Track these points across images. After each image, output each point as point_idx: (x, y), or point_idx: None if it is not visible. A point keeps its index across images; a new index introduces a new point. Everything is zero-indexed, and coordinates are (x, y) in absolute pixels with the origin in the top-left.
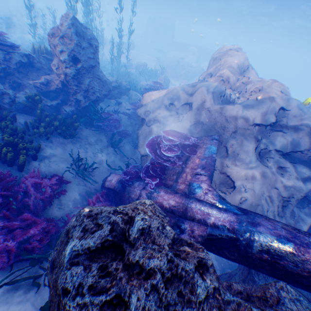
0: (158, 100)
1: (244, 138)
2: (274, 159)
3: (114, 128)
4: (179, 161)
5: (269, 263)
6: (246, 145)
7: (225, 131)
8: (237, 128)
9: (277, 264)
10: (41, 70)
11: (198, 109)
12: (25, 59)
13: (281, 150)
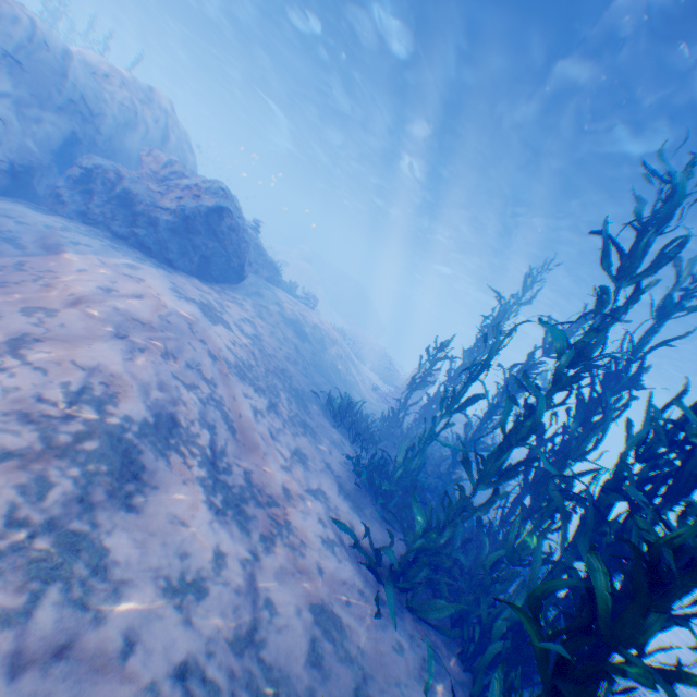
0: None
1: None
2: None
3: None
4: None
5: None
6: None
7: None
8: None
9: None
10: None
11: None
12: None
13: None
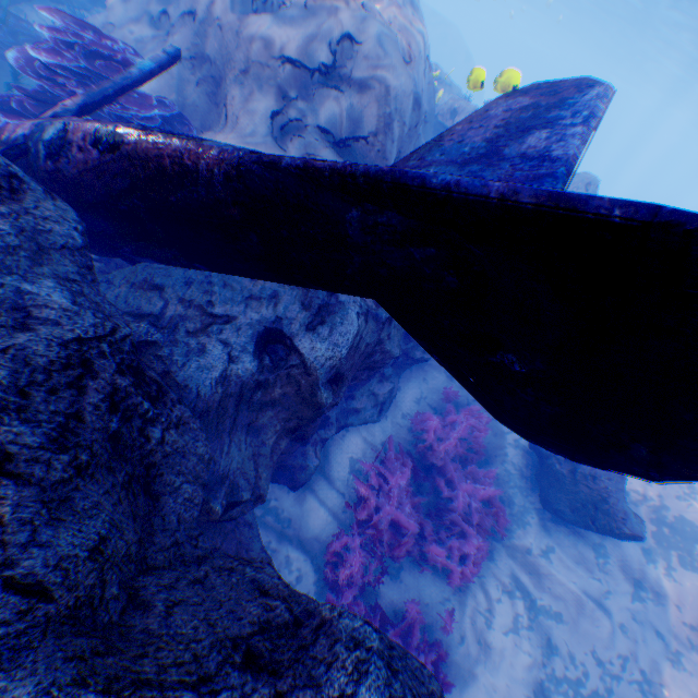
0: None
1: (258, 87)
2: (304, 139)
3: None
4: (78, 88)
5: (59, 181)
6: (257, 100)
7: (228, 69)
8: (250, 62)
9: (59, 173)
10: None
11: (204, 23)
12: None
13: (330, 129)
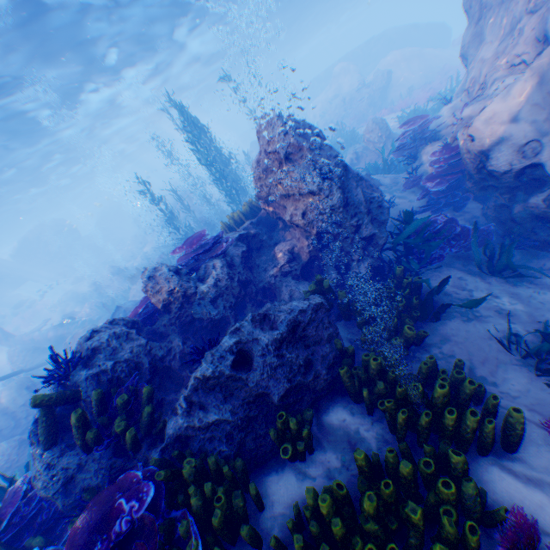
0: (529, 105)
1: None
2: None
3: (454, 241)
4: None
5: None
6: None
7: None
8: None
9: None
10: (262, 246)
11: None
12: (240, 246)
13: None
